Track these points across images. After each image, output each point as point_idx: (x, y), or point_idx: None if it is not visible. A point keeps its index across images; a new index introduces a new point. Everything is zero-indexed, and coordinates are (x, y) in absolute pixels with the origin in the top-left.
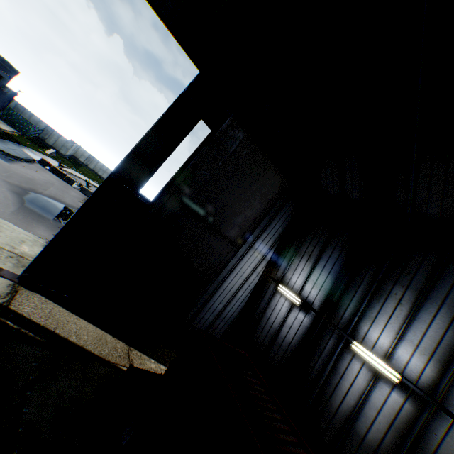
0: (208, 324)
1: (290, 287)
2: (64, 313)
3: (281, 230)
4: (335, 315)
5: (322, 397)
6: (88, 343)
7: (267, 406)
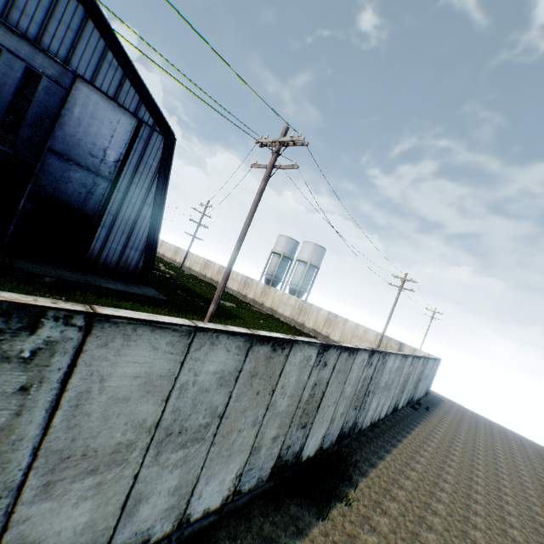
0: None
1: None
2: None
3: None
4: None
5: None
6: None
7: None
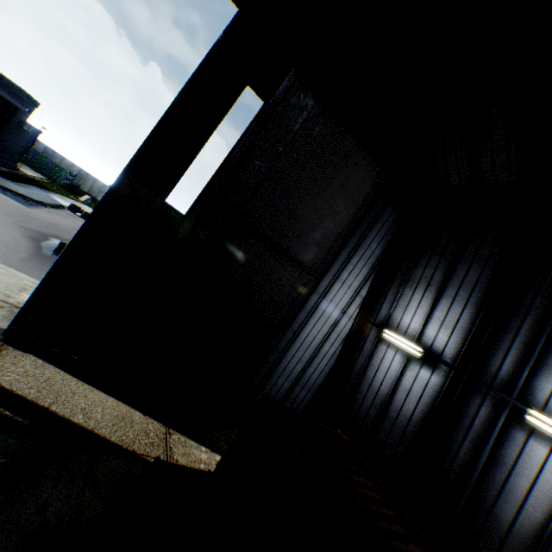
0: (284, 393)
1: (401, 333)
2: (69, 381)
3: (380, 251)
4: (485, 368)
5: (477, 505)
6: (102, 425)
7: (393, 529)
